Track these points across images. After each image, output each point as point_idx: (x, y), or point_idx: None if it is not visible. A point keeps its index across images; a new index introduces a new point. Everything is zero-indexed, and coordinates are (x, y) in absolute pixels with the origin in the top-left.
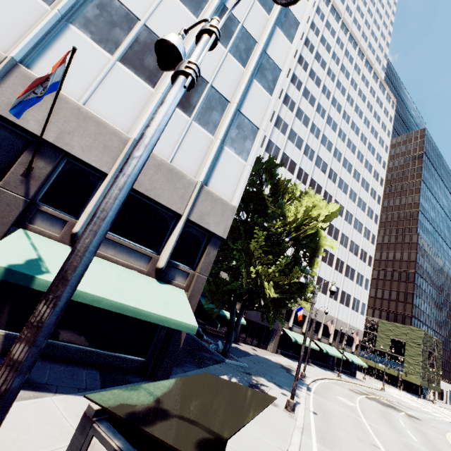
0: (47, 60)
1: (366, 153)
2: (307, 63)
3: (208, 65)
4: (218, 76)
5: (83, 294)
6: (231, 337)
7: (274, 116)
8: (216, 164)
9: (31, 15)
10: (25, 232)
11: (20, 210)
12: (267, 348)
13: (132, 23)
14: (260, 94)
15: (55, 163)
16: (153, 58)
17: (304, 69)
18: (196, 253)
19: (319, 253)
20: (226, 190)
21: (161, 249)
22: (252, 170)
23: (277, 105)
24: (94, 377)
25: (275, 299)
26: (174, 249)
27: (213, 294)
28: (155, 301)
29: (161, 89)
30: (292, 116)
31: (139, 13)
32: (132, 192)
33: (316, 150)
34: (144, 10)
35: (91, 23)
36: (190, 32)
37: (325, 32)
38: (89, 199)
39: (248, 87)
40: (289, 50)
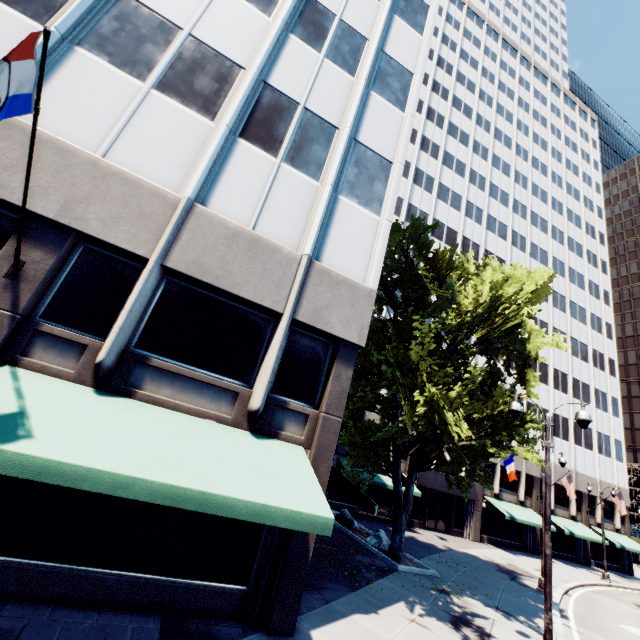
0: (43, 99)
1: (565, 199)
2: (446, 89)
3: (295, 80)
4: (314, 93)
5: (94, 475)
6: (401, 523)
7: (410, 170)
8: (330, 225)
9: (16, 40)
10: (12, 370)
11: (3, 334)
12: (463, 534)
13: (170, 35)
14: (385, 112)
15: (60, 251)
16: (207, 79)
17: (443, 98)
18: (316, 378)
19: (533, 356)
20: (353, 265)
21: (254, 377)
22: (391, 246)
23: (413, 153)
24: (148, 638)
25: (467, 447)
26: (276, 374)
27: (359, 450)
28: (245, 475)
29: (224, 121)
30: (437, 165)
31: (181, 21)
32: (194, 287)
33: (485, 207)
34: (188, 15)
35: (108, 42)
36: (261, 37)
37: (465, 44)
38: (124, 306)
39: (364, 104)
40: (419, 44)
